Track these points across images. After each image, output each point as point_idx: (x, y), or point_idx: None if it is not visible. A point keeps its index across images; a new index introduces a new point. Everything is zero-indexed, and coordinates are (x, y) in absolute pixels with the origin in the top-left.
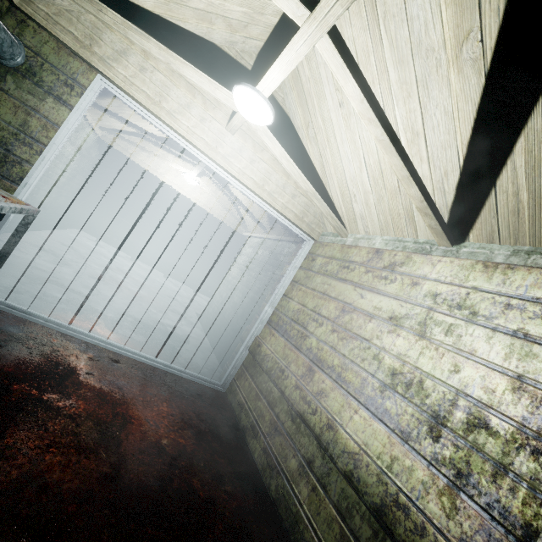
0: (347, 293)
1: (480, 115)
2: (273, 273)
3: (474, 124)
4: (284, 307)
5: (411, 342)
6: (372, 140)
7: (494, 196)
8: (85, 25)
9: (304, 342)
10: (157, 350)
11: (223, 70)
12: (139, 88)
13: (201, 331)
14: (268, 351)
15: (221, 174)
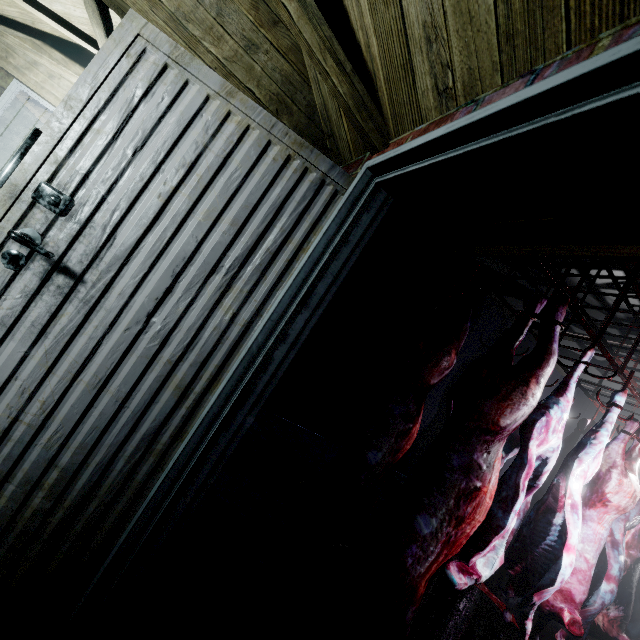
0: None
1: None
2: None
3: None
4: None
5: None
6: None
7: None
8: (2, 42)
9: None
10: None
11: None
12: (49, 91)
13: None
14: None
15: None
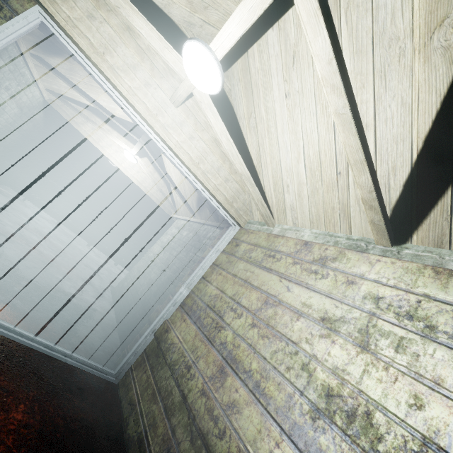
0: (272, 283)
1: (445, 107)
2: (194, 254)
3: (436, 117)
4: (200, 291)
5: (350, 354)
6: (315, 131)
7: (449, 195)
8: None
9: (218, 334)
10: (44, 324)
11: (176, 46)
12: (82, 33)
13: (111, 305)
14: (175, 340)
15: (157, 143)
